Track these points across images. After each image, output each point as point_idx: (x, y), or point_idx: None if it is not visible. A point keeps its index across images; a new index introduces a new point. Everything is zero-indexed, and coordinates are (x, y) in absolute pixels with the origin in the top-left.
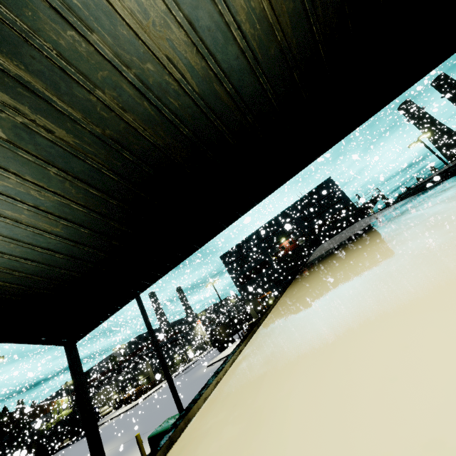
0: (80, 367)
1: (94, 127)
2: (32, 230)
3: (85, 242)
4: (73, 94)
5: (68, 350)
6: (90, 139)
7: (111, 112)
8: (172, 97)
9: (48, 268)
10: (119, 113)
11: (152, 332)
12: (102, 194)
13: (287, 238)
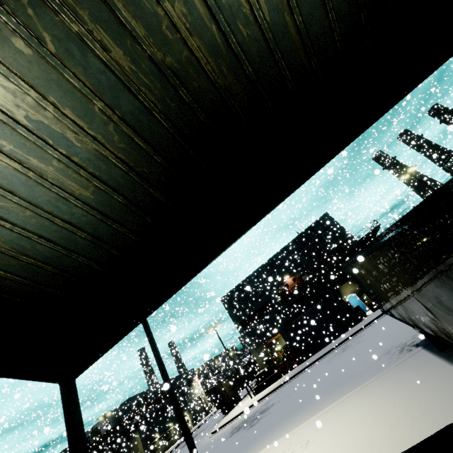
0: (78, 412)
1: (155, 51)
2: (57, 191)
3: (115, 216)
4: (141, 3)
5: (65, 388)
6: (148, 66)
7: (176, 33)
8: (241, 23)
9: (65, 252)
10: (184, 36)
11: (164, 369)
12: (147, 147)
13: (290, 275)
